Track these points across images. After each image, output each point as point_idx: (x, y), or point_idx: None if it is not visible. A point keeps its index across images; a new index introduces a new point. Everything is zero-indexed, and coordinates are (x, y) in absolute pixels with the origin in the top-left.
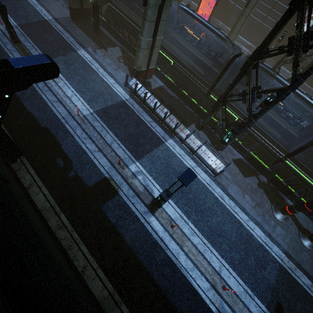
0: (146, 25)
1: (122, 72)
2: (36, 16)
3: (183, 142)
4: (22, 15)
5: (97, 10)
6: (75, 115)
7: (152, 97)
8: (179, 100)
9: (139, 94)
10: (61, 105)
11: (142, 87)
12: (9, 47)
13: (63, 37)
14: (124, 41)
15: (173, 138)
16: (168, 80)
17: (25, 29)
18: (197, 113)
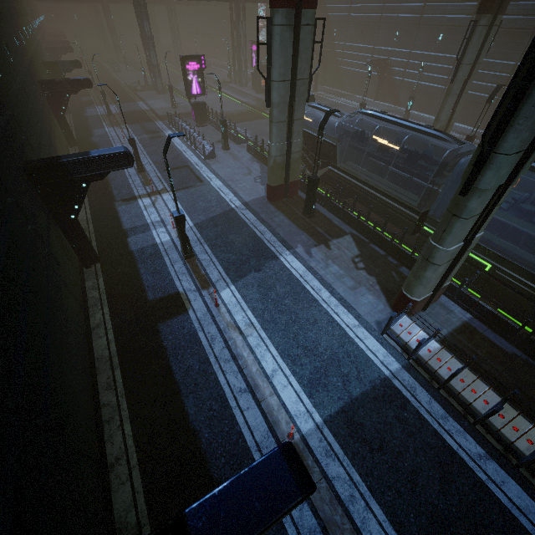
0: (458, 224)
1: (367, 294)
2: (219, 205)
3: None
4: (202, 208)
5: (314, 185)
6: (282, 435)
7: (466, 372)
8: (534, 367)
9: (423, 359)
10: (254, 403)
11: (431, 341)
12: (177, 268)
13: (257, 234)
14: (360, 224)
15: None
16: (486, 310)
17: (203, 230)
18: None
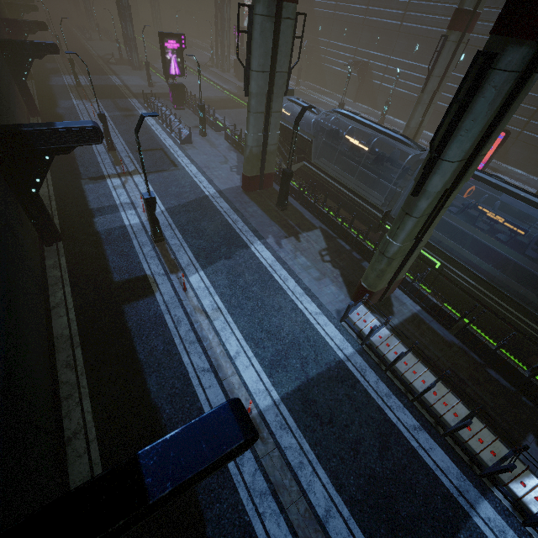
0: (409, 222)
1: (330, 285)
2: (193, 191)
3: (531, 524)
4: (175, 192)
5: (288, 179)
6: None
7: (410, 356)
8: (468, 354)
9: (374, 344)
10: (216, 381)
11: (382, 328)
12: (146, 251)
13: (229, 223)
14: (330, 220)
15: (491, 497)
16: (433, 303)
17: (174, 215)
18: (527, 396)
